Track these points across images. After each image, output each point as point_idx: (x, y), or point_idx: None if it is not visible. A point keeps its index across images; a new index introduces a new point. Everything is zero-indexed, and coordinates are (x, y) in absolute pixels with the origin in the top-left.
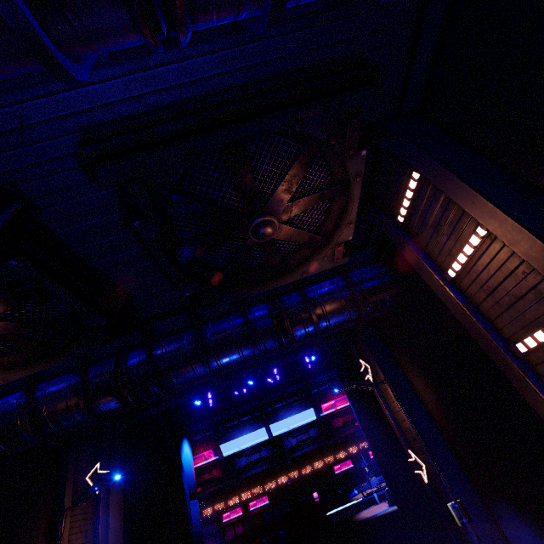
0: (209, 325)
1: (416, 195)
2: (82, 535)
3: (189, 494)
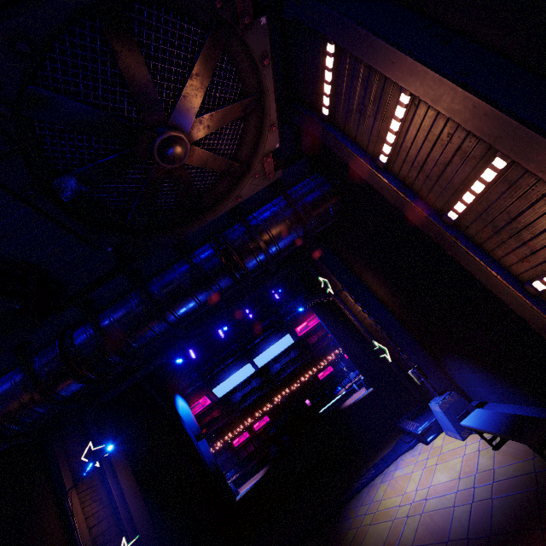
0: (154, 280)
1: (335, 75)
2: (96, 504)
3: (196, 437)
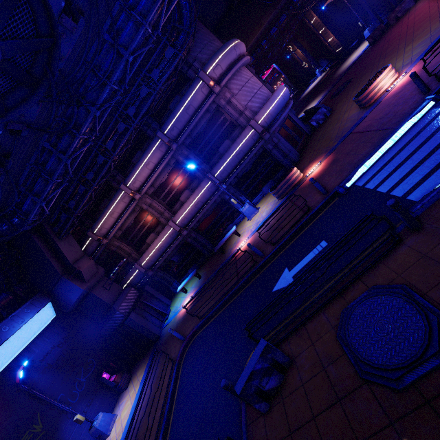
0: None
1: None
2: None
3: None
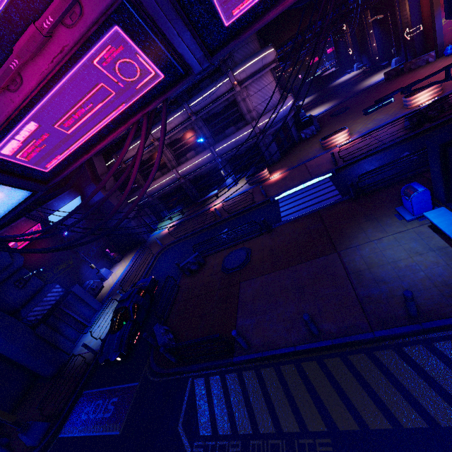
0: None
1: None
2: None
3: None
